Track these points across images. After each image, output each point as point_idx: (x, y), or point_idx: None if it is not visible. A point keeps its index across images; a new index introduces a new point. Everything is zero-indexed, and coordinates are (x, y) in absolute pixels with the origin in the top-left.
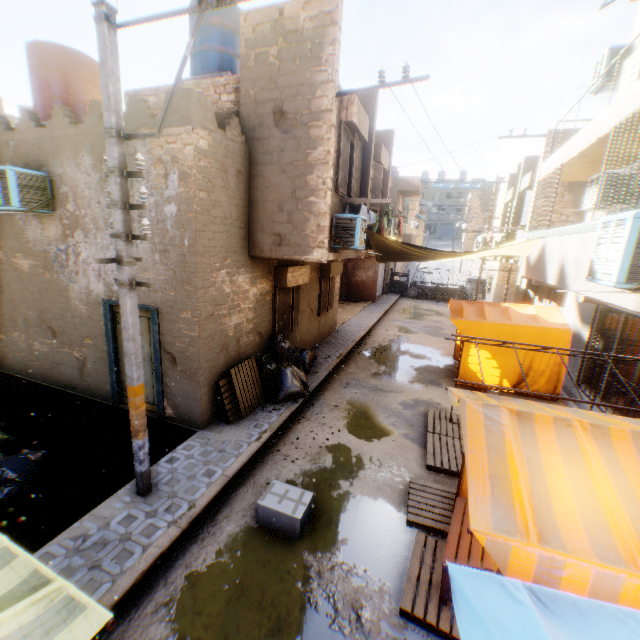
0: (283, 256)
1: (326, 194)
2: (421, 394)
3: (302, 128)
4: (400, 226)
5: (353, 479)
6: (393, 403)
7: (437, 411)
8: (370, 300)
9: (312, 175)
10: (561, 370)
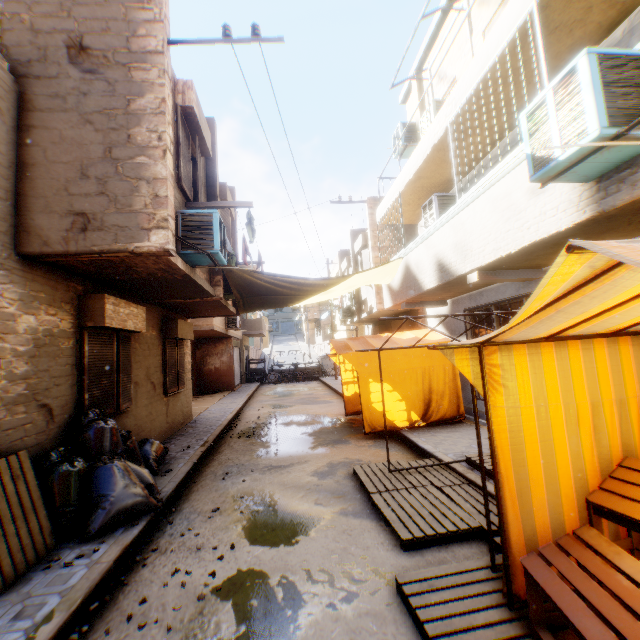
0: (93, 247)
1: (165, 153)
2: (332, 456)
3: (118, 69)
4: (261, 263)
5: (294, 637)
6: (303, 477)
7: (365, 466)
8: (229, 389)
9: (140, 128)
10: (458, 385)
